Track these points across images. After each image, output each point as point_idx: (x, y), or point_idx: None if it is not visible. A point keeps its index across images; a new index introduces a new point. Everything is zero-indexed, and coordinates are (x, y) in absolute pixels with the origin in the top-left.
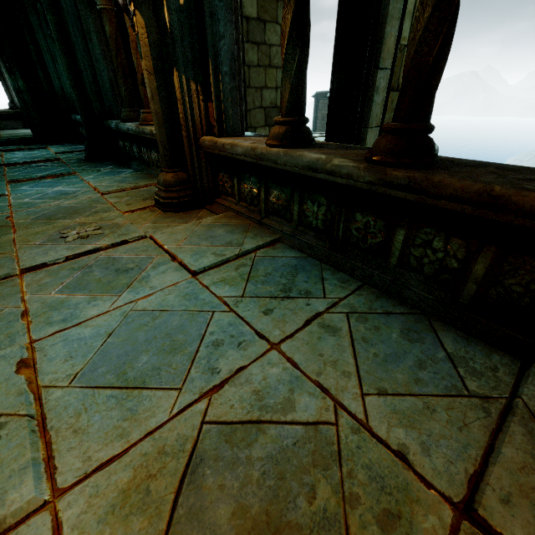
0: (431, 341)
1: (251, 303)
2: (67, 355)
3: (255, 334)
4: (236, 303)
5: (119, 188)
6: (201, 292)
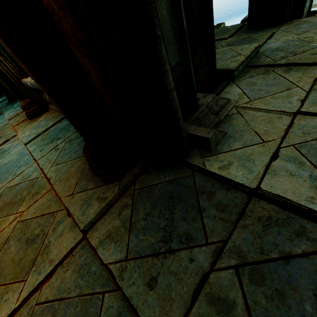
0: None
1: (38, 149)
2: None
3: (33, 159)
4: (33, 151)
5: (15, 114)
6: (25, 151)
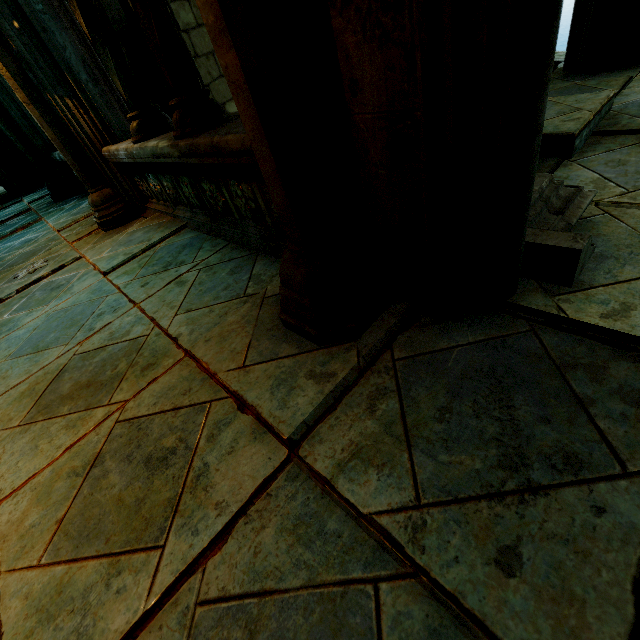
0: (247, 270)
1: (136, 282)
2: (7, 347)
3: (128, 302)
4: (126, 286)
5: (72, 221)
6: (105, 285)
